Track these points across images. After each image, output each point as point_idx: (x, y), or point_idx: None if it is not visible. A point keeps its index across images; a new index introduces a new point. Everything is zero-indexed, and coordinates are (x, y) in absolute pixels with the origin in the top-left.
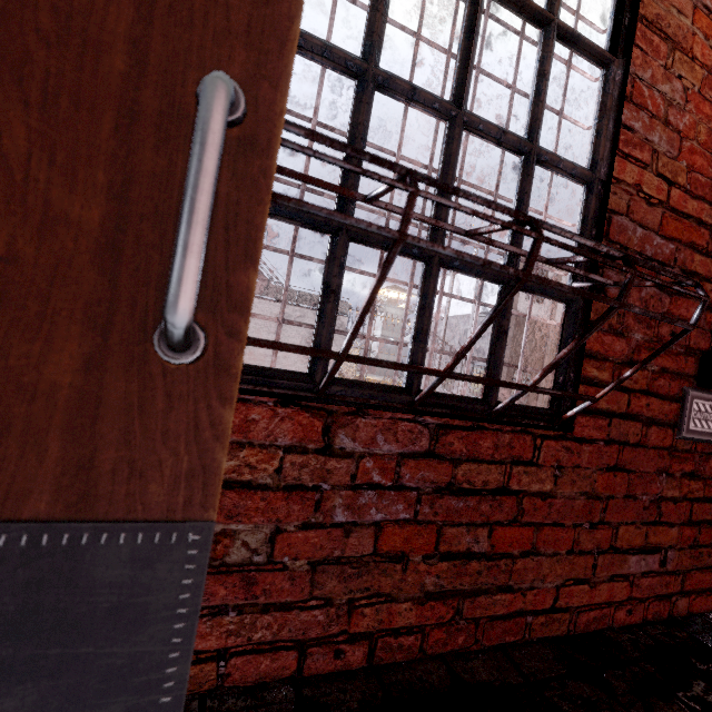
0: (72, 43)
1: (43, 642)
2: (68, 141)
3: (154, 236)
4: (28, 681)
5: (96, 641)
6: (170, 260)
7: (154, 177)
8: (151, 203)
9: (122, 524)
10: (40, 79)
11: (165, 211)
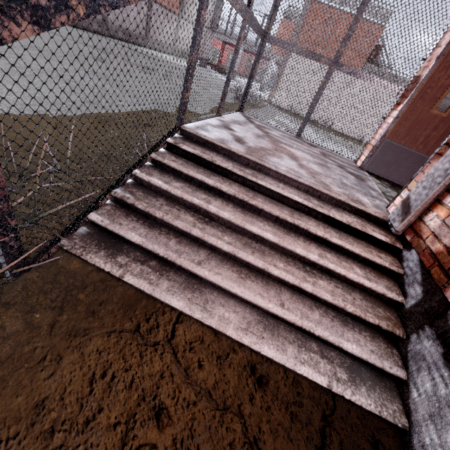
0: (449, 119)
1: (418, 162)
2: (444, 126)
3: (446, 134)
4: (416, 165)
5: (421, 164)
6: (446, 136)
7: (449, 129)
8: (447, 132)
9: (429, 156)
10: (445, 122)
11: (448, 132)
